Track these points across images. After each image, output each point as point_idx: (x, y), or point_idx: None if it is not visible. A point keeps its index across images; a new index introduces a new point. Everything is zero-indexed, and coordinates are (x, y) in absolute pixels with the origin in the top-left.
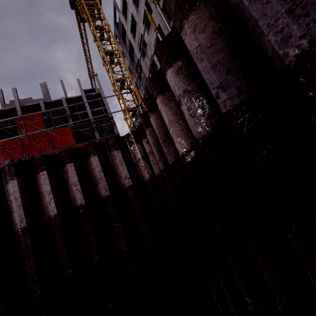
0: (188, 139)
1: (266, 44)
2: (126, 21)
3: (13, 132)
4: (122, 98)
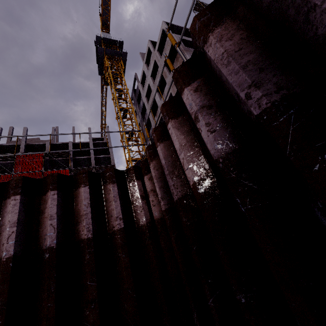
0: (202, 165)
1: (317, 20)
2: (143, 89)
3: (8, 167)
4: (128, 148)
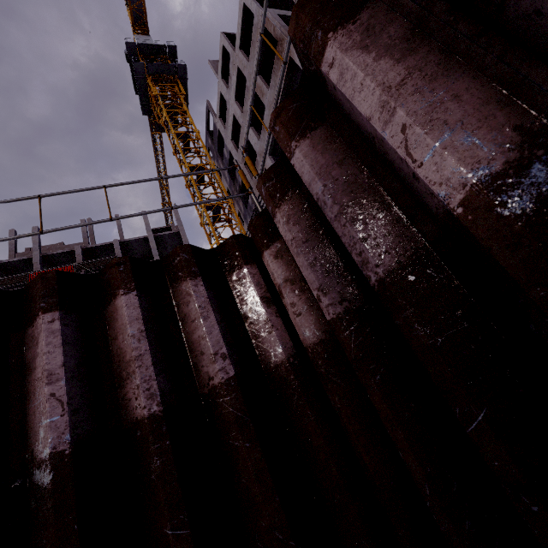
0: (499, 119)
1: None
2: (225, 127)
3: None
4: (215, 234)
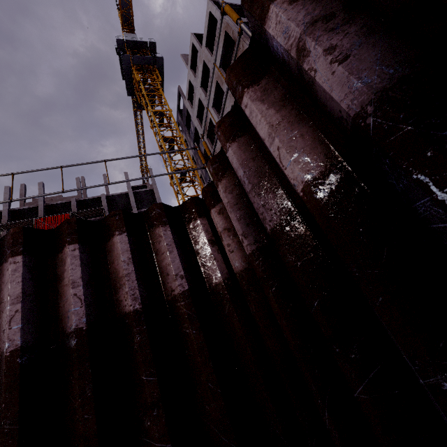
0: (319, 150)
1: None
2: (192, 107)
3: None
4: (181, 192)
